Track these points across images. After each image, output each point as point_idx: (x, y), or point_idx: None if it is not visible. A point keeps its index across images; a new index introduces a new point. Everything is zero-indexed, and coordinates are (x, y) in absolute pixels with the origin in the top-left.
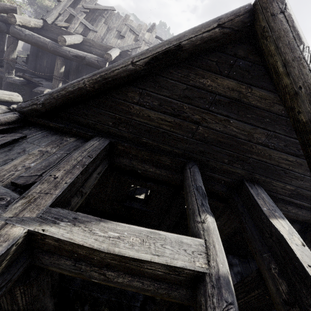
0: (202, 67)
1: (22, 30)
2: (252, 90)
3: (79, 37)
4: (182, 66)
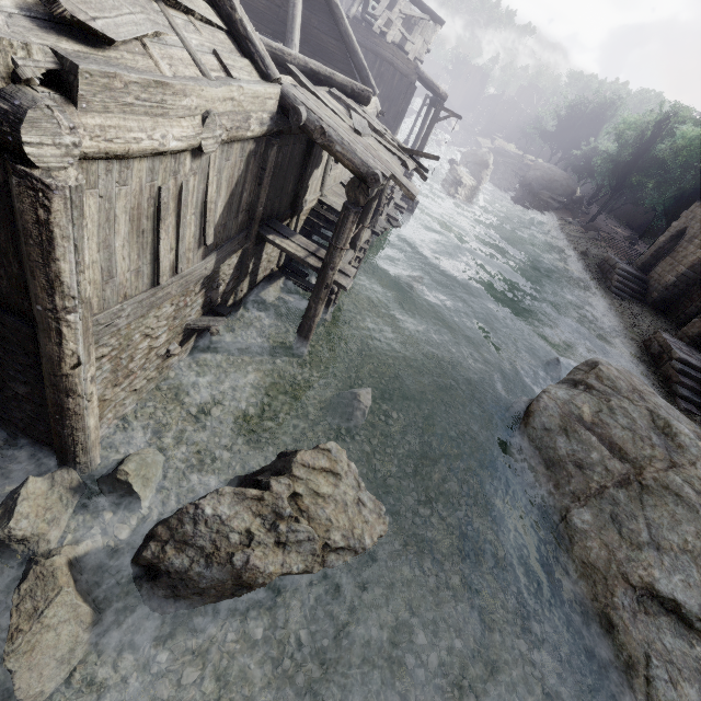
0: None
1: None
2: None
3: None
4: None
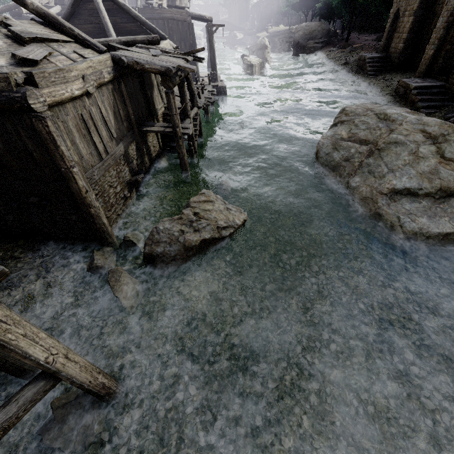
0: (88, 2)
1: (28, 16)
2: (105, 3)
3: (58, 7)
4: (83, 4)
